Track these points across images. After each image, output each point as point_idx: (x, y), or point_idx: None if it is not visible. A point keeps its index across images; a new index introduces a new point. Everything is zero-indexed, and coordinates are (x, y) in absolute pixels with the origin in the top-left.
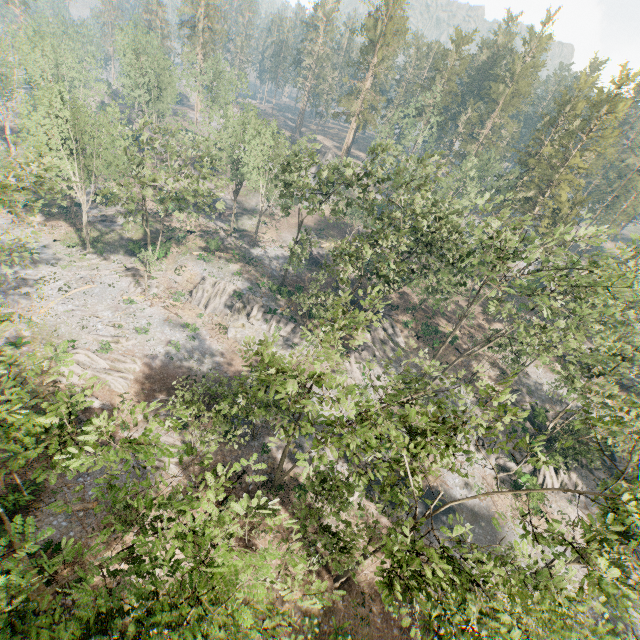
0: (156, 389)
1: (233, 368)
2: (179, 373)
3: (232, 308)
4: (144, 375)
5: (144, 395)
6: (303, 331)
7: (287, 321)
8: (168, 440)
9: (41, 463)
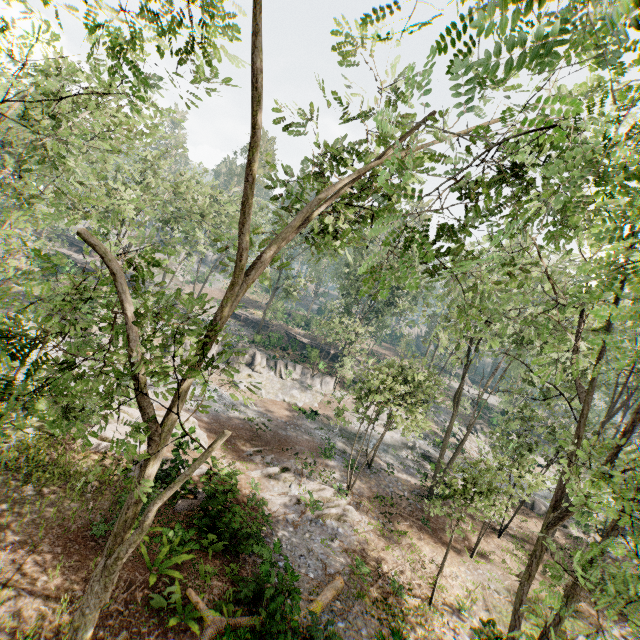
0: (236, 442)
1: (279, 414)
2: (238, 424)
3: (228, 360)
4: (207, 430)
5: (231, 451)
6: (313, 370)
7: (293, 364)
8: (311, 488)
9: (209, 563)
